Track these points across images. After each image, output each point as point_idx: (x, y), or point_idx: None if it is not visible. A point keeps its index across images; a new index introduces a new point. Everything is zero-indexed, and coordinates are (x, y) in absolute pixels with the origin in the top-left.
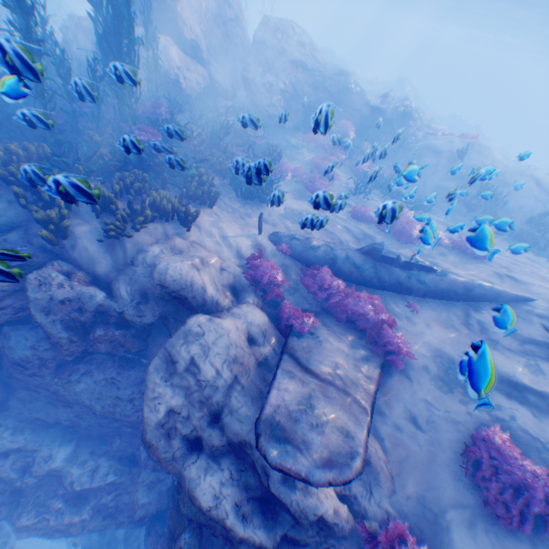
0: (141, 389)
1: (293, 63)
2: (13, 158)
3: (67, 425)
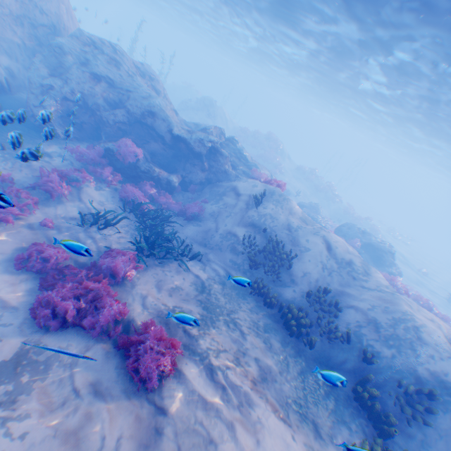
0: None
1: (96, 76)
2: None
3: None
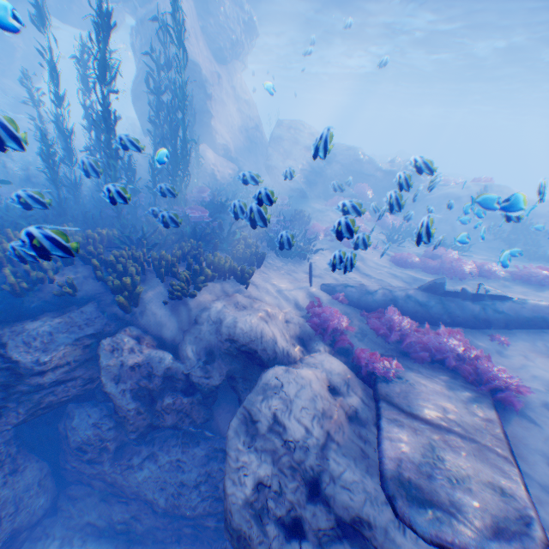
0: (208, 469)
1: (307, 148)
2: (89, 240)
3: (120, 530)
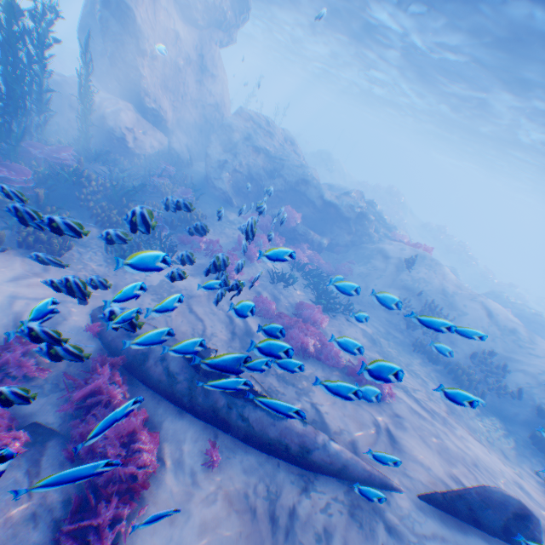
0: None
1: (257, 149)
2: None
3: None
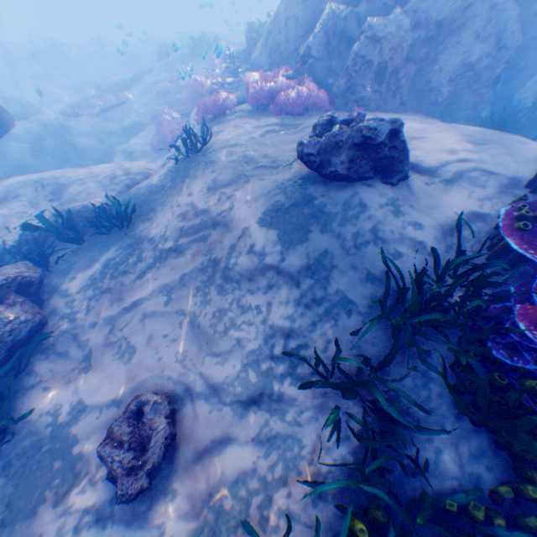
0: None
1: None
2: None
3: None
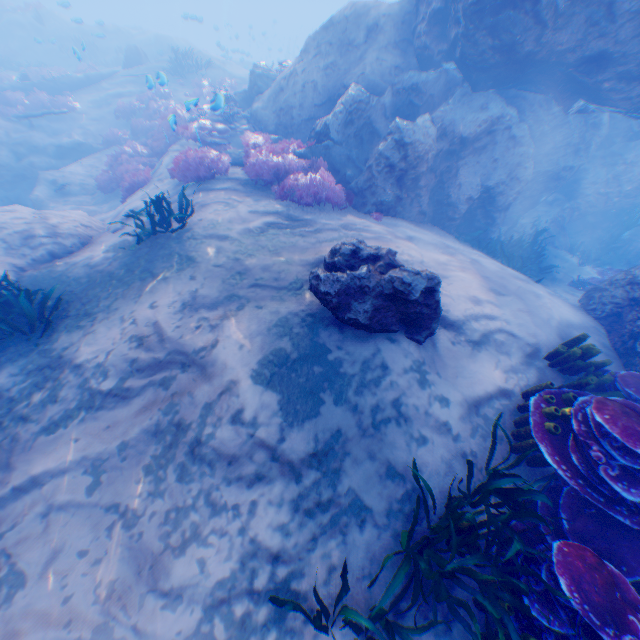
0: None
1: None
2: None
3: None
